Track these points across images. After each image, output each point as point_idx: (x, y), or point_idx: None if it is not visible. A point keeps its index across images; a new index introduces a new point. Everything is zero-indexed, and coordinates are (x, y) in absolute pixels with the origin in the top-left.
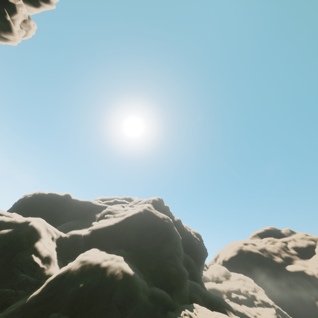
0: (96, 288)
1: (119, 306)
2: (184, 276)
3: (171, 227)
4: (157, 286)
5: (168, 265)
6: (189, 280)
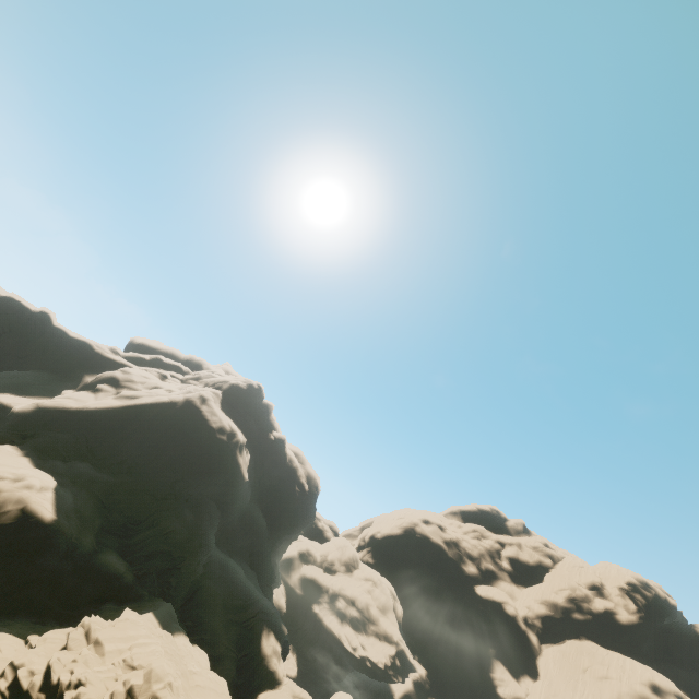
0: None
1: None
2: (200, 548)
3: (227, 452)
4: (124, 552)
5: (176, 520)
6: (224, 556)
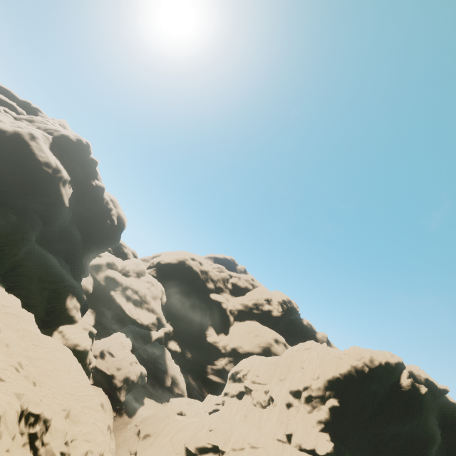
0: None
1: None
2: (21, 241)
3: (51, 182)
4: None
5: (0, 218)
6: (44, 251)
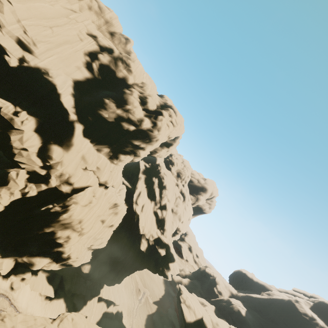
0: (225, 306)
1: (233, 321)
2: None
3: (309, 324)
4: None
5: None
6: None
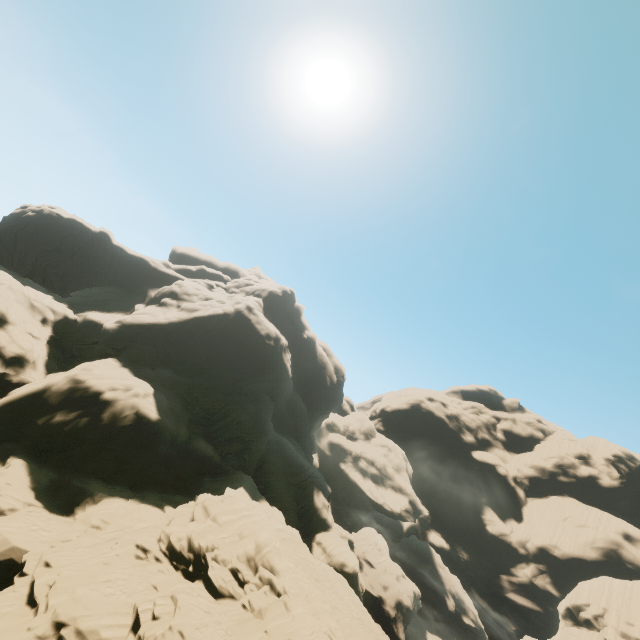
0: (80, 429)
1: (118, 457)
2: (263, 433)
3: (275, 356)
4: (208, 438)
5: (242, 412)
6: (278, 435)
